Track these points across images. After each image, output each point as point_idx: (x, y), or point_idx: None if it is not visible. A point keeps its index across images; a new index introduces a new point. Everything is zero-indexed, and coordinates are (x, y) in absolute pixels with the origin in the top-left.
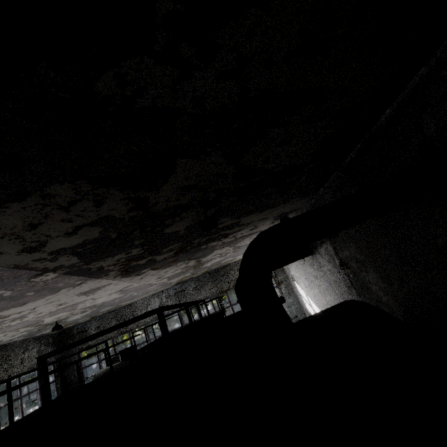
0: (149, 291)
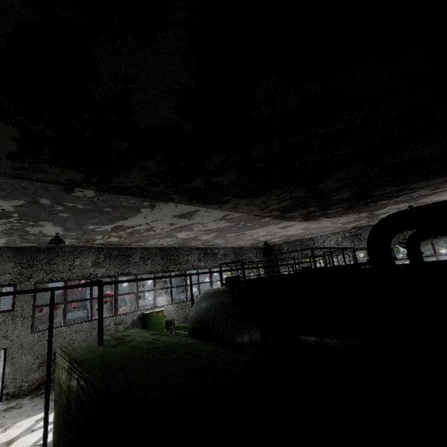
0: (326, 231)
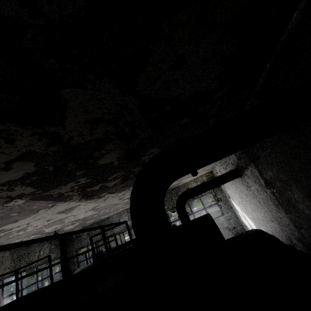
0: (118, 208)
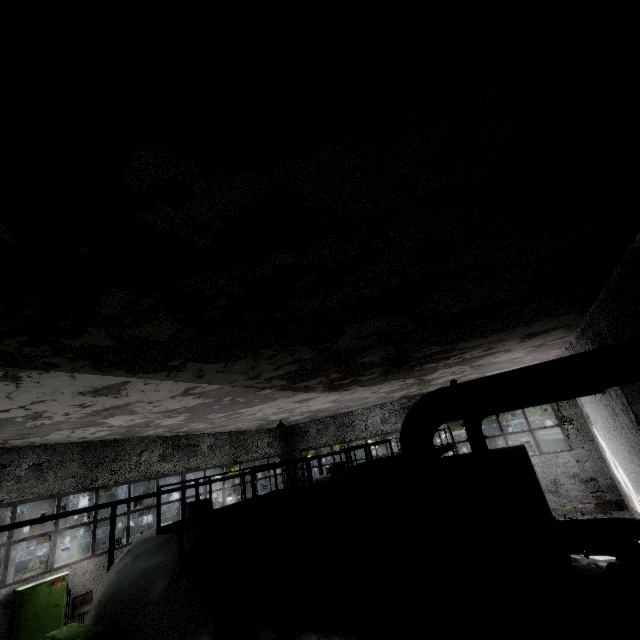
0: (367, 402)
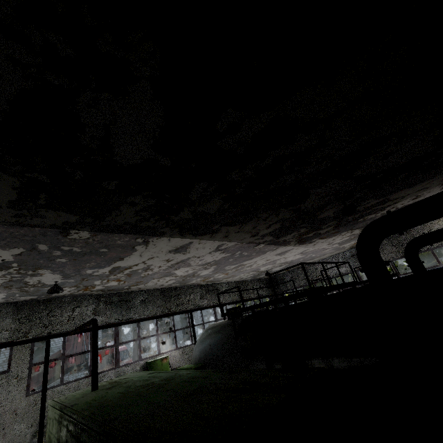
0: (325, 254)
